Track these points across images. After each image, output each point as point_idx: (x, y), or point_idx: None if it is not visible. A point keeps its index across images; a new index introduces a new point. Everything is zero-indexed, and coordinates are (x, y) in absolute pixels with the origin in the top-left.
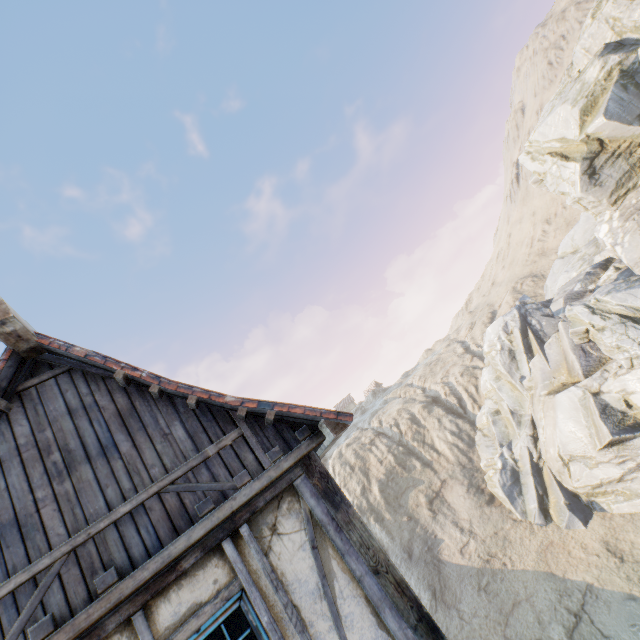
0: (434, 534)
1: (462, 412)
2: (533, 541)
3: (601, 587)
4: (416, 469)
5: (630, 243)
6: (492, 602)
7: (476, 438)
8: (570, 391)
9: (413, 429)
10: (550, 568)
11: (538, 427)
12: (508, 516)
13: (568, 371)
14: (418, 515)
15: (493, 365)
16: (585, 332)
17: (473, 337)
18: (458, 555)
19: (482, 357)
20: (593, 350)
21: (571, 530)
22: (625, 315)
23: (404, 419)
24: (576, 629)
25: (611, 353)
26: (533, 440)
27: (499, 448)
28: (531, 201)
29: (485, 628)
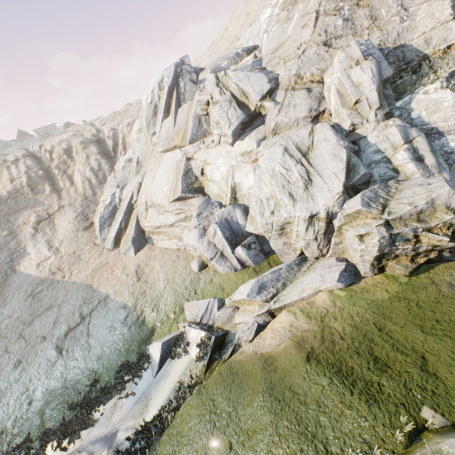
0: (25, 249)
1: (113, 156)
2: (96, 261)
3: (113, 298)
4: (44, 193)
5: (274, 33)
6: (32, 306)
7: (109, 178)
8: (175, 153)
9: (62, 159)
10: (93, 282)
11: (145, 177)
12: (93, 241)
13: (183, 136)
14: (21, 232)
15: (142, 117)
16: (207, 104)
17: None
18: (34, 267)
19: None
20: (206, 123)
21: (126, 256)
22: (236, 96)
23: (60, 148)
24: (75, 329)
25: (213, 128)
26: (140, 187)
27: (116, 189)
28: (252, 3)
29: (10, 328)
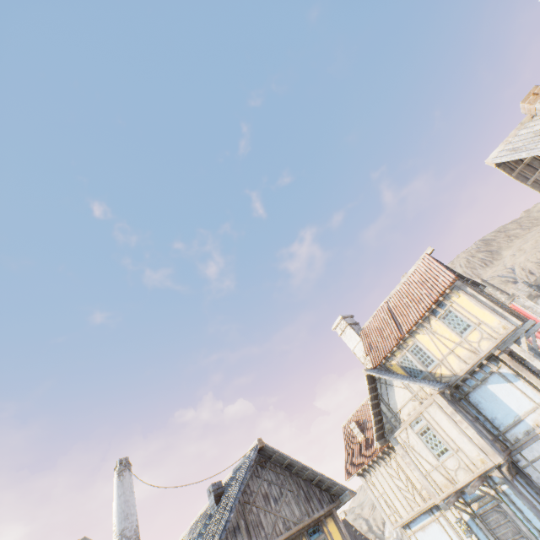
0: None
1: None
2: None
3: None
4: None
5: None
6: None
7: None
8: None
9: None
10: None
11: None
12: None
13: None
14: None
15: None
16: None
17: (375, 518)
18: None
19: (381, 539)
20: None
21: None
22: None
23: None
24: None
25: None
26: None
27: None
28: None
29: None
